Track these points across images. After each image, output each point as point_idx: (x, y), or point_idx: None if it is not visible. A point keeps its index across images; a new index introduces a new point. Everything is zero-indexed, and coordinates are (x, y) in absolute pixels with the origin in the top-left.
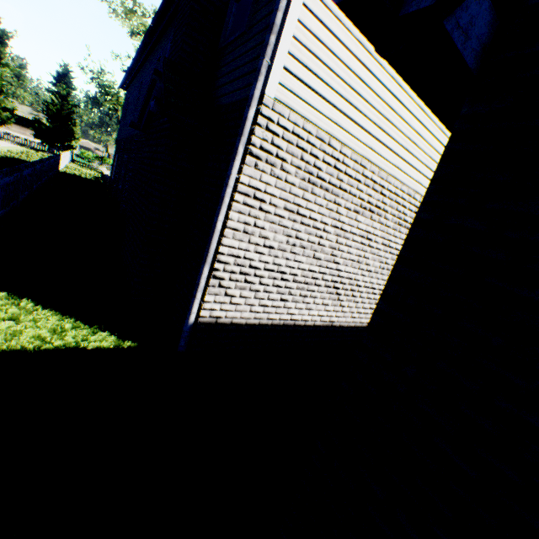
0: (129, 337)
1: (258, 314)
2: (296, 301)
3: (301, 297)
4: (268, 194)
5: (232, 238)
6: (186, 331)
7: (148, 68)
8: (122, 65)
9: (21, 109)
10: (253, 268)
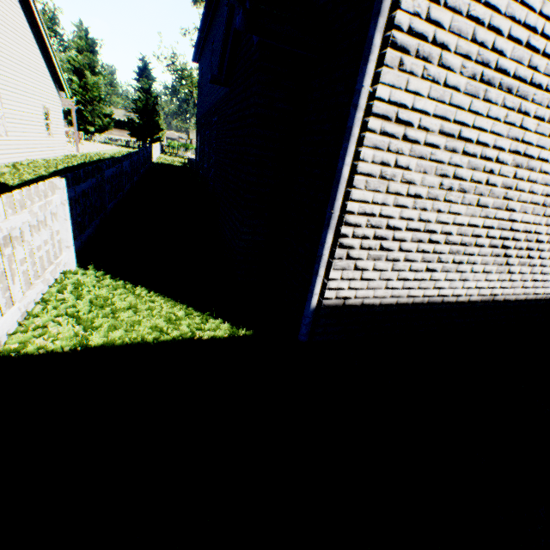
0: (241, 323)
1: (396, 291)
2: (446, 270)
3: (454, 265)
4: (416, 111)
5: (364, 189)
6: (308, 317)
7: (218, 23)
8: (191, 40)
9: (117, 114)
10: (391, 229)
